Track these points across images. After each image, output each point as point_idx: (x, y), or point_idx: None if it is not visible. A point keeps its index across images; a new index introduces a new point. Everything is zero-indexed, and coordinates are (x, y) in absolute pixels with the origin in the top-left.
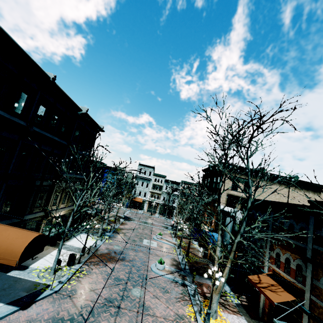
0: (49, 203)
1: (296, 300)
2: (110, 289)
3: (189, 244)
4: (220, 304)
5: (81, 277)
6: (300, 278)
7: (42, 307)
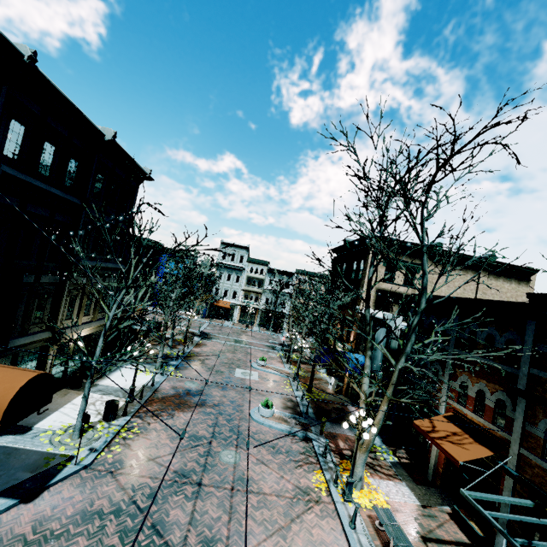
0: (58, 315)
1: (492, 454)
2: (183, 456)
3: (312, 373)
4: (366, 466)
5: (130, 438)
6: (501, 421)
7: (61, 495)
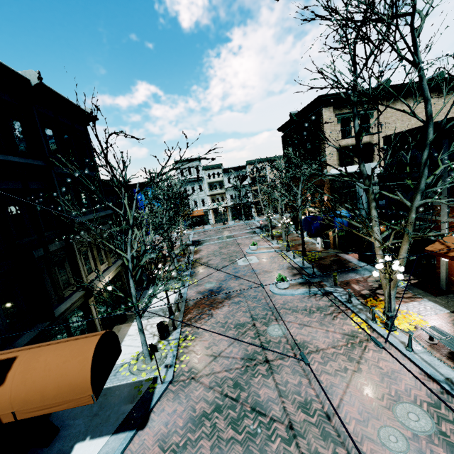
0: (80, 273)
1: None
2: (240, 343)
3: (302, 241)
4: None
5: (190, 345)
6: None
7: (165, 412)
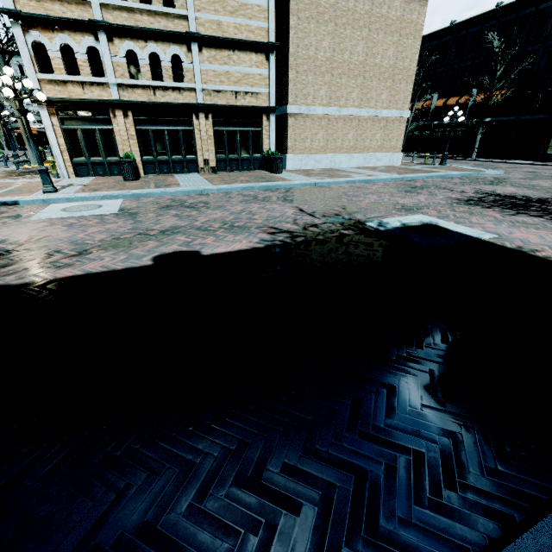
0: None
1: None
2: None
3: None
4: None
5: None
6: None
7: None
